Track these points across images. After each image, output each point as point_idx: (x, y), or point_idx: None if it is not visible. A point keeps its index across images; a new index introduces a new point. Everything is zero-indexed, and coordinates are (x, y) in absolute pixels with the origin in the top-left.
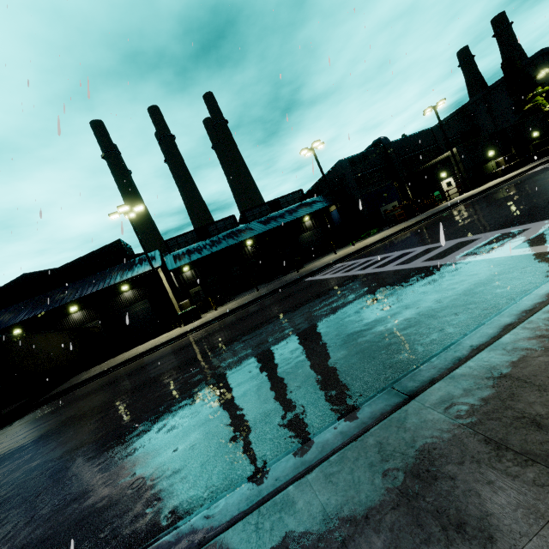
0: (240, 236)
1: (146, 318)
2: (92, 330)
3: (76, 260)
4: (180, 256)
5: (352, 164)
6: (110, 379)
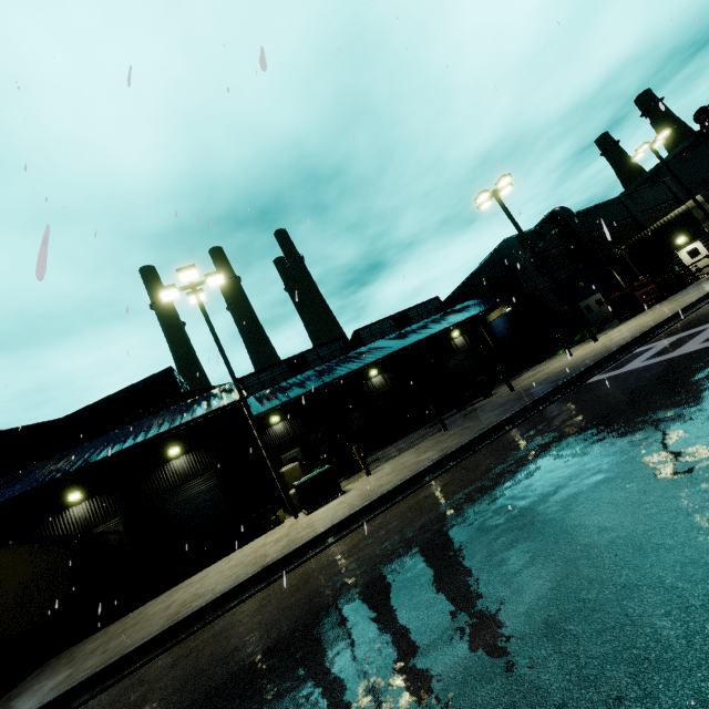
0: (365, 357)
1: (209, 509)
2: (103, 539)
3: (93, 405)
4: (268, 396)
5: (524, 244)
6: None
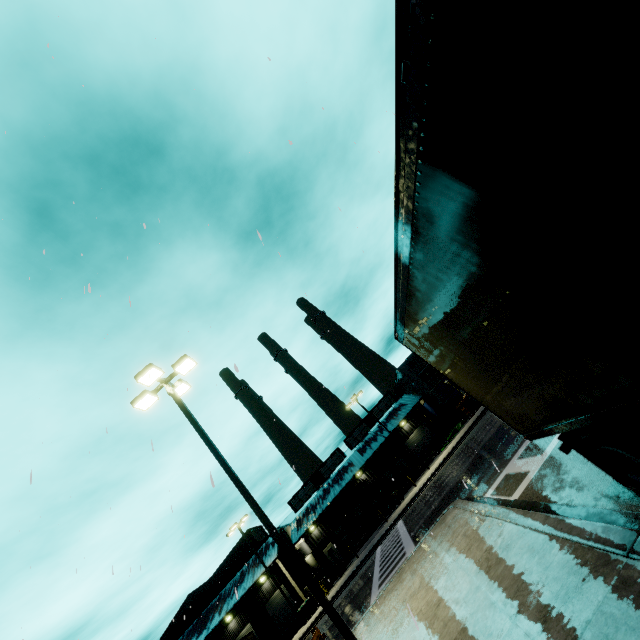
0: (343, 478)
1: (288, 607)
2: None
3: (221, 564)
4: (301, 521)
5: (411, 365)
6: None
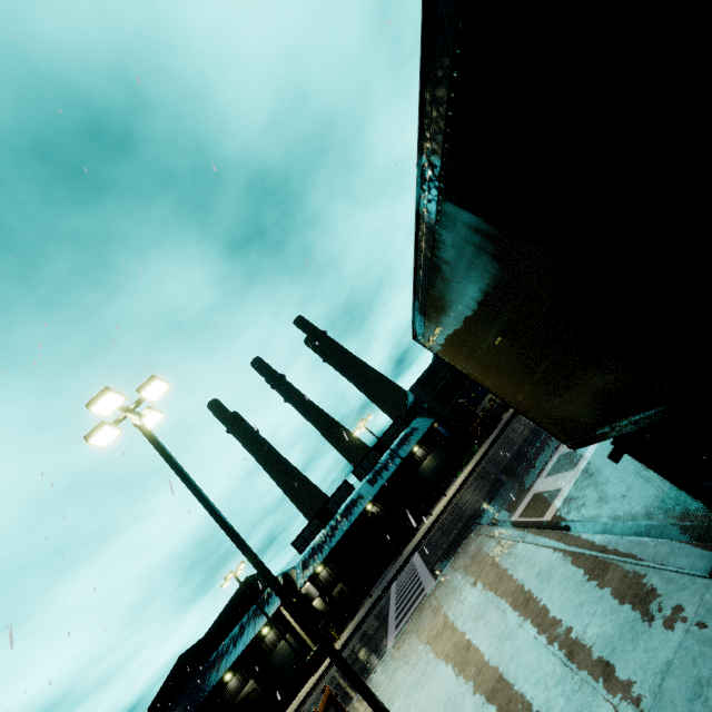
0: (352, 513)
1: (295, 657)
2: (248, 698)
3: (217, 619)
4: (307, 563)
5: (423, 385)
6: None
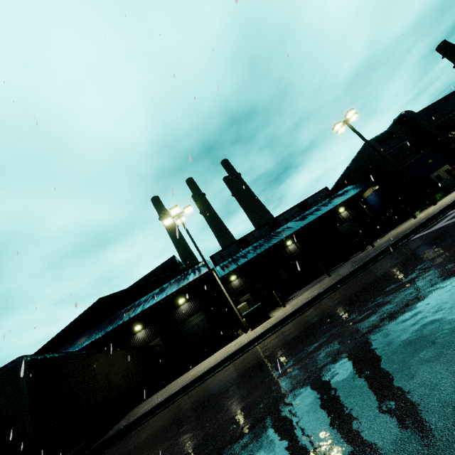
0: (281, 235)
1: (203, 331)
2: (154, 349)
3: (140, 280)
4: (227, 265)
5: (380, 142)
6: (173, 415)
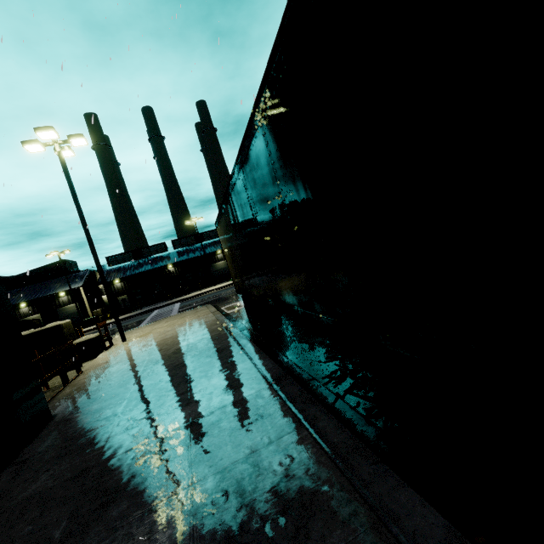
0: (157, 263)
1: (75, 316)
2: (33, 322)
3: (30, 271)
4: (111, 273)
5: None
6: None
